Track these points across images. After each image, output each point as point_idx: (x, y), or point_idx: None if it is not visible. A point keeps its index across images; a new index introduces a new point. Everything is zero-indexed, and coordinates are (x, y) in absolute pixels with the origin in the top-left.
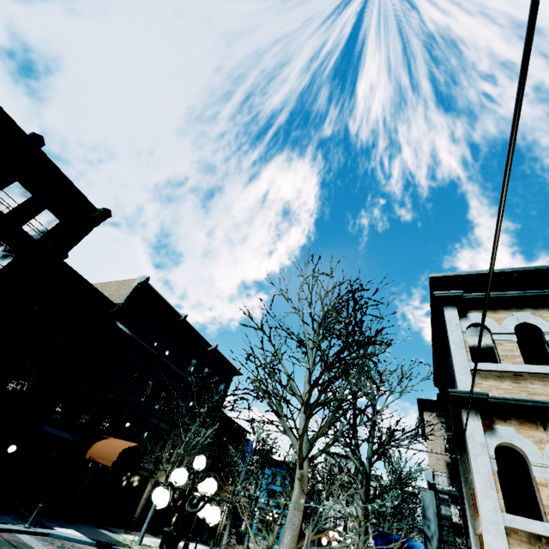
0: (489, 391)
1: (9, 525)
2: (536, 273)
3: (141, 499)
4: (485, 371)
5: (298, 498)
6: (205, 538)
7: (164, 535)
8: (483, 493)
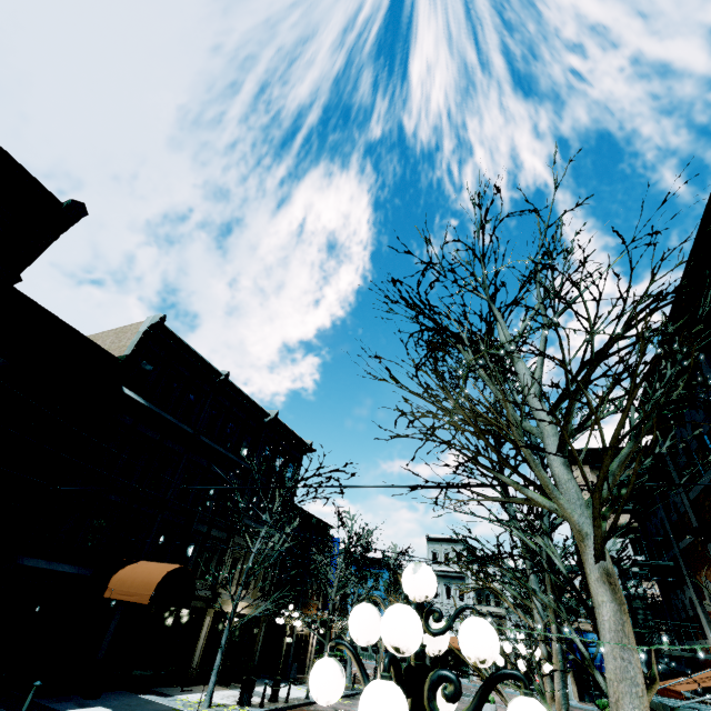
0: None
1: None
2: None
3: (199, 640)
4: None
5: (619, 623)
6: (293, 673)
7: None
8: None
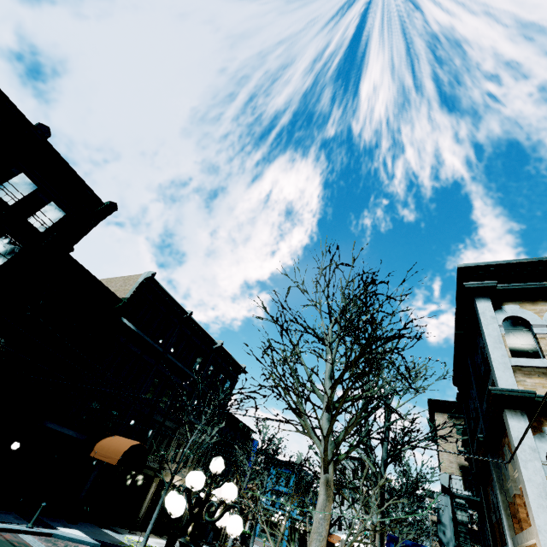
0: (534, 389)
1: (12, 525)
2: None
3: (146, 499)
4: (528, 367)
5: (324, 506)
6: (210, 539)
7: None
8: (538, 504)
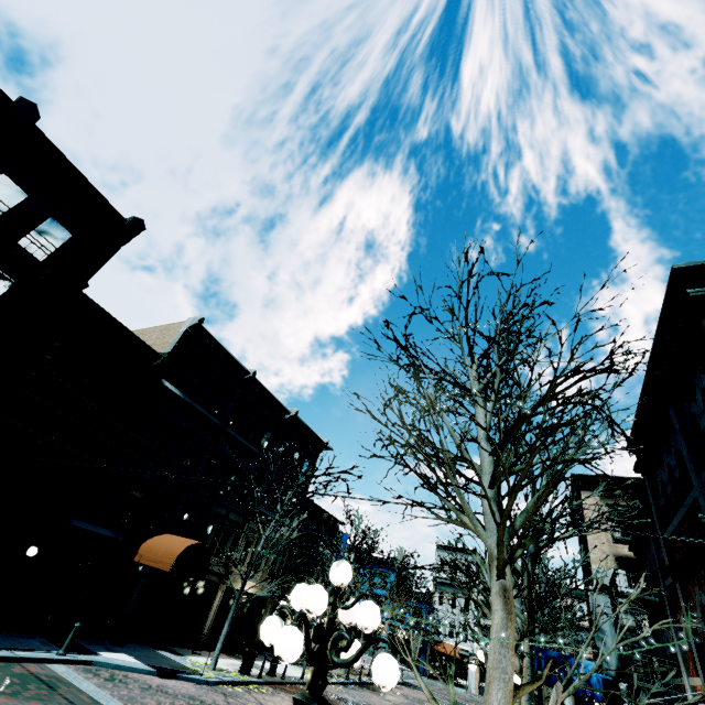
0: None
1: (37, 652)
2: None
3: (211, 611)
4: None
5: (504, 627)
6: None
7: None
8: None
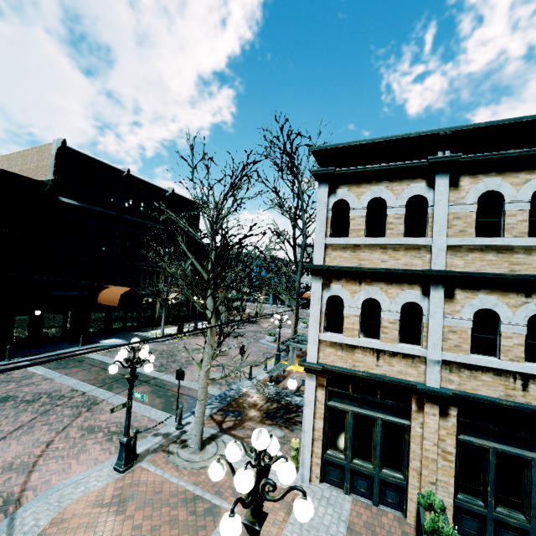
0: (334, 260)
1: (68, 349)
2: (403, 141)
3: (156, 311)
4: (337, 244)
5: (210, 340)
6: None
7: (126, 379)
8: (312, 326)
